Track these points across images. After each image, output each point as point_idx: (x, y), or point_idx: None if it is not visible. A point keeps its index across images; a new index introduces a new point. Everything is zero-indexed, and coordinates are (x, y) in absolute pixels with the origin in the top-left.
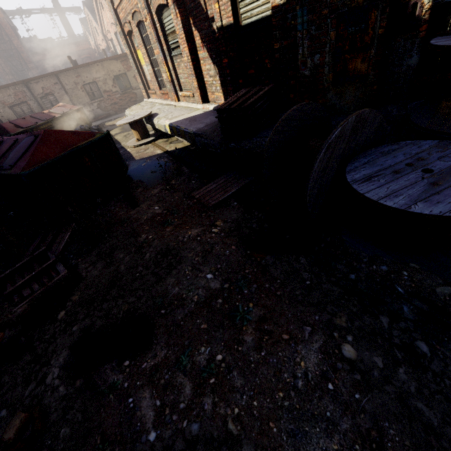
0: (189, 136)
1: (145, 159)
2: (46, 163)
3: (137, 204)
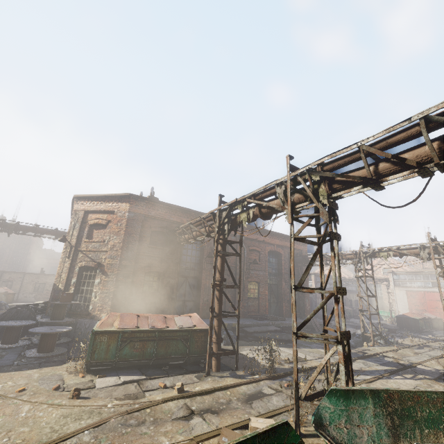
0: None
1: None
2: None
3: None
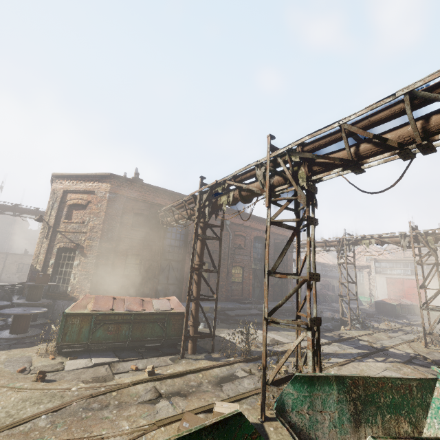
0: None
1: None
2: None
3: None
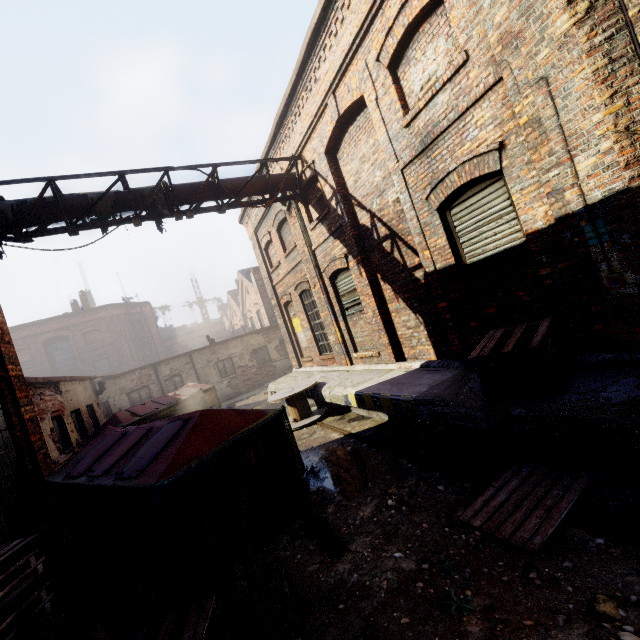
0: (402, 405)
1: (317, 449)
2: (196, 462)
3: (341, 542)
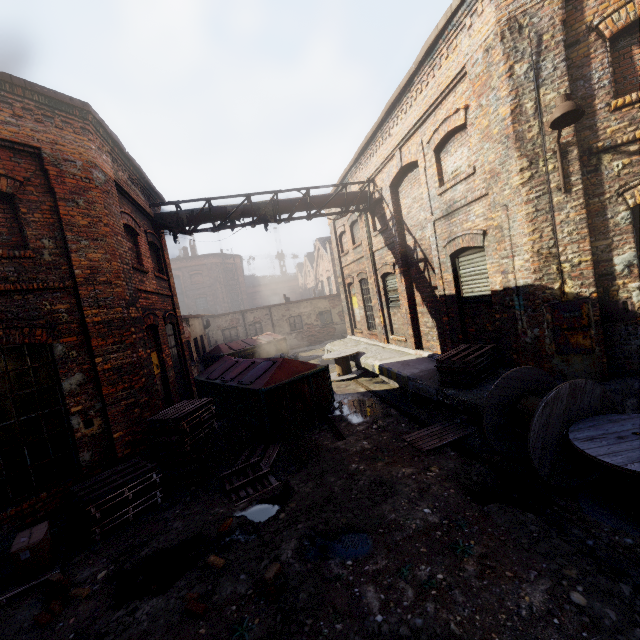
0: (401, 379)
1: (347, 395)
2: (279, 384)
3: (343, 436)
